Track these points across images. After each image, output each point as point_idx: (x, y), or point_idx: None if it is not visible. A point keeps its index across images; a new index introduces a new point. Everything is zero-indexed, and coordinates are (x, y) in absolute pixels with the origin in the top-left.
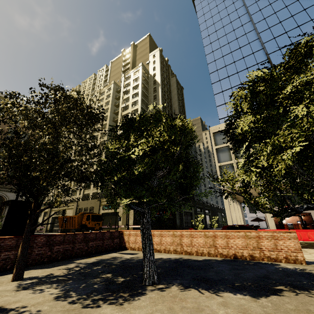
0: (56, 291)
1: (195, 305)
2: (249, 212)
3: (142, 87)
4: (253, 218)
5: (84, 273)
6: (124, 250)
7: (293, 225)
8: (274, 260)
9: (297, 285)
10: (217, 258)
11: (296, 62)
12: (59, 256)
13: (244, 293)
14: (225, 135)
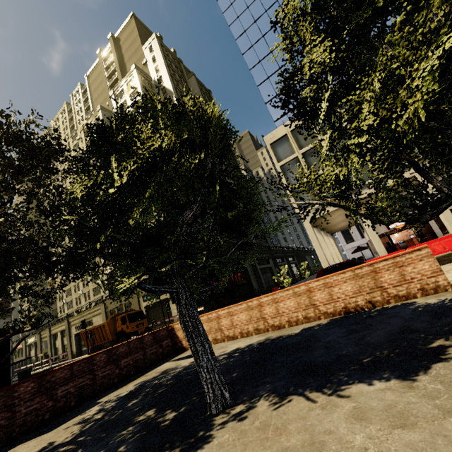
0: None
1: (305, 437)
2: (346, 243)
3: None
4: (352, 249)
5: (108, 421)
6: (182, 353)
7: (405, 242)
8: (405, 298)
9: None
10: (320, 322)
11: None
12: (71, 402)
13: (384, 376)
14: (283, 106)
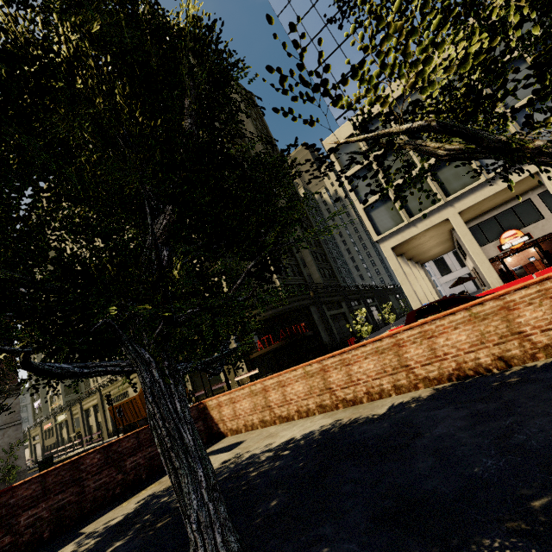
0: None
1: None
2: (440, 275)
3: None
4: (450, 282)
5: None
6: (219, 442)
7: (523, 268)
8: None
9: None
10: (419, 394)
11: None
12: (43, 532)
13: None
14: None
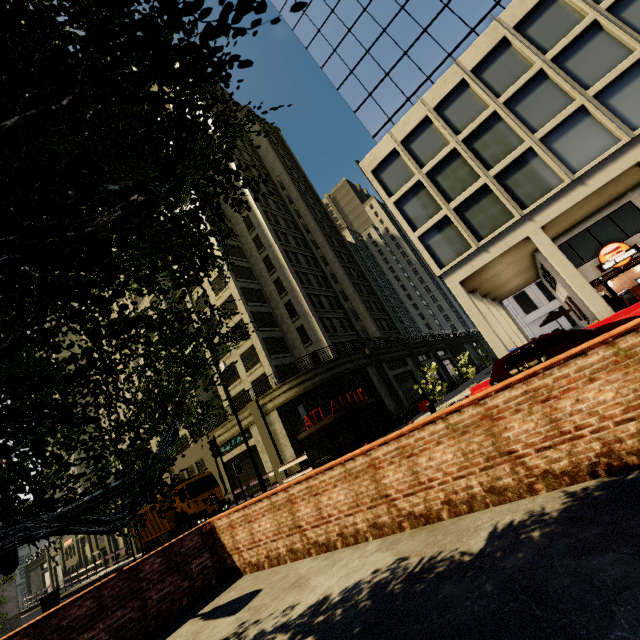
0: None
1: None
2: (524, 313)
3: None
4: (537, 321)
5: None
6: (232, 585)
7: (630, 292)
8: None
9: None
10: (540, 505)
11: None
12: None
13: None
14: None
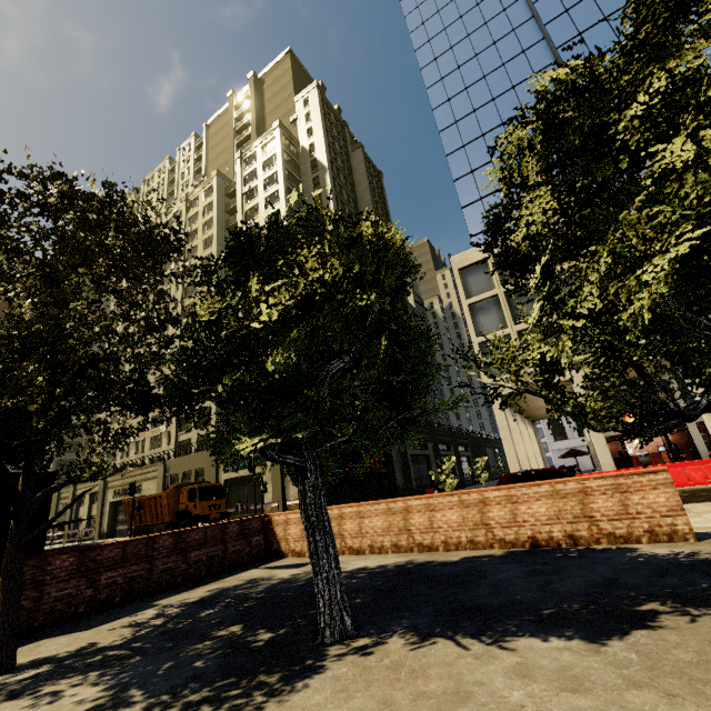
0: (93, 693)
1: (448, 684)
2: (553, 439)
3: (285, 179)
4: (563, 451)
5: (174, 630)
6: (279, 560)
7: (649, 456)
8: (624, 539)
9: (689, 595)
10: (493, 552)
11: (654, 30)
12: (115, 596)
13: (566, 634)
14: (487, 251)
